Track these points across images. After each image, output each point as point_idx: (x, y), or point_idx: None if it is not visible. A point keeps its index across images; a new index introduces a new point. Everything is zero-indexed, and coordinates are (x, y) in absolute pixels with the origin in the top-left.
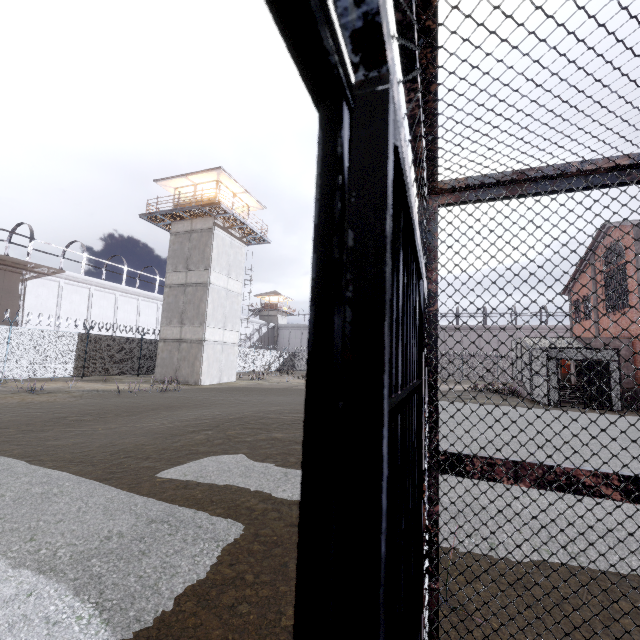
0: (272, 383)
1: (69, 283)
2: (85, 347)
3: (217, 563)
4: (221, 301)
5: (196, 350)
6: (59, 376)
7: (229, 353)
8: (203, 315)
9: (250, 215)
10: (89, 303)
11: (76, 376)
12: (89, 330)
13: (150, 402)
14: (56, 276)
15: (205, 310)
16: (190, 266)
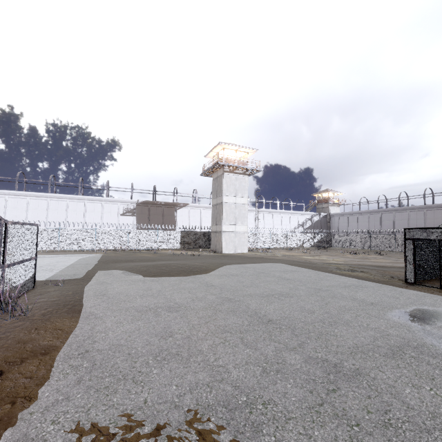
0: (263, 254)
1: (192, 208)
2: (184, 236)
3: (65, 279)
4: (232, 210)
5: (220, 236)
6: (175, 248)
7: (241, 237)
8: (221, 219)
9: (242, 160)
10: (200, 216)
11: (181, 248)
12: (184, 229)
13: (172, 258)
14: (187, 206)
15: (222, 216)
16: (217, 195)
